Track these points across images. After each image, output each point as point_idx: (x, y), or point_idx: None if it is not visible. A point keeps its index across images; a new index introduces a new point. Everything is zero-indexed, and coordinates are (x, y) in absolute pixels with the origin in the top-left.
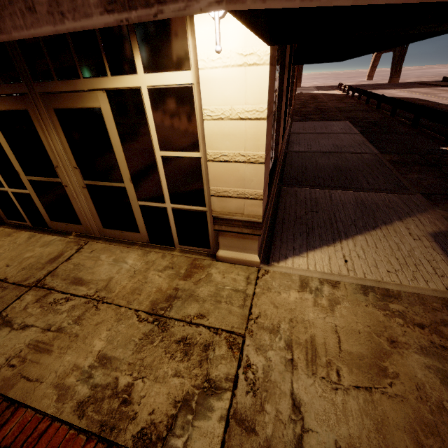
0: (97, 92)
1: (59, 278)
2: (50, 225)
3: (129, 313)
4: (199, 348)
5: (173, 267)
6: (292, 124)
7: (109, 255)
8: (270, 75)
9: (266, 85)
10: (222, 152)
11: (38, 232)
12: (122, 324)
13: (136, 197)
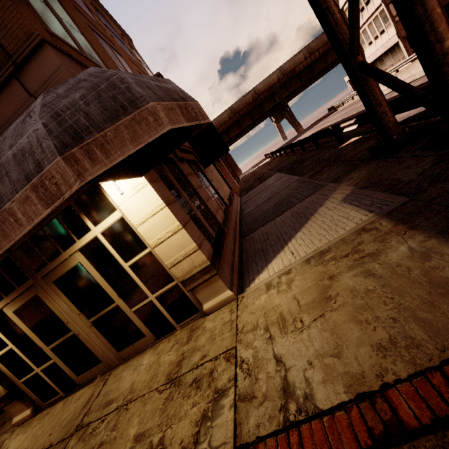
0: (74, 254)
1: (94, 412)
2: (78, 382)
3: (152, 394)
4: (207, 377)
5: (177, 342)
6: (241, 199)
7: (129, 369)
8: (155, 187)
9: (154, 192)
10: (157, 238)
11: (71, 394)
12: (148, 405)
13: (128, 307)
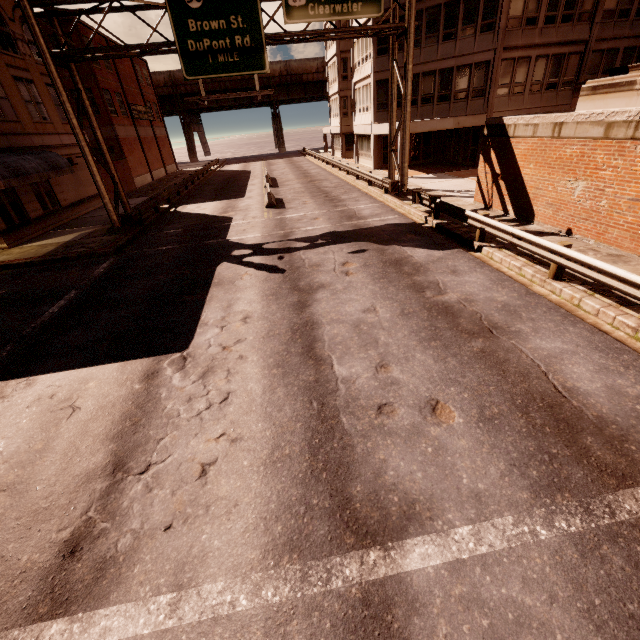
0: None
1: None
2: None
3: None
4: None
5: None
6: None
7: None
8: None
9: None
10: None
11: None
12: None
13: None
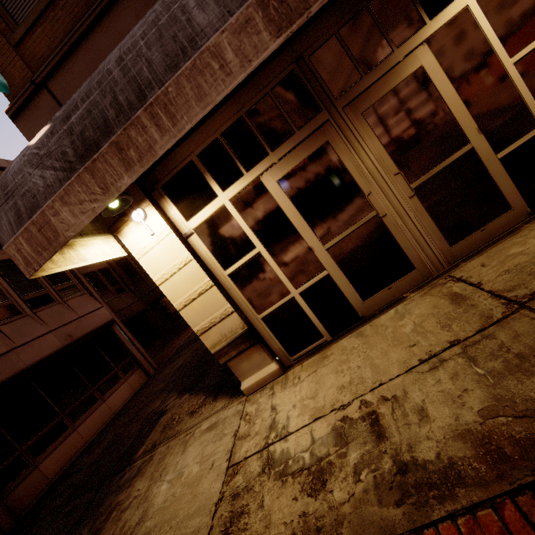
0: (415, 51)
1: (532, 280)
2: (361, 313)
3: None
4: None
5: None
6: None
7: (517, 246)
8: None
9: None
10: None
11: (354, 330)
12: None
13: (491, 152)
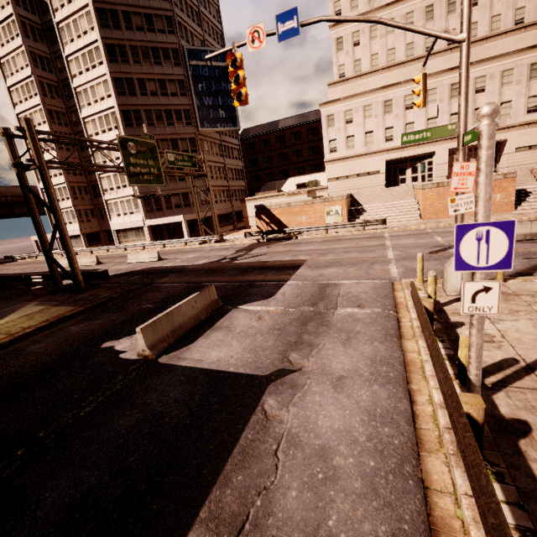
0: None
1: None
2: None
3: None
4: None
5: None
6: None
7: None
8: None
9: None
10: None
11: None
12: None
13: None
